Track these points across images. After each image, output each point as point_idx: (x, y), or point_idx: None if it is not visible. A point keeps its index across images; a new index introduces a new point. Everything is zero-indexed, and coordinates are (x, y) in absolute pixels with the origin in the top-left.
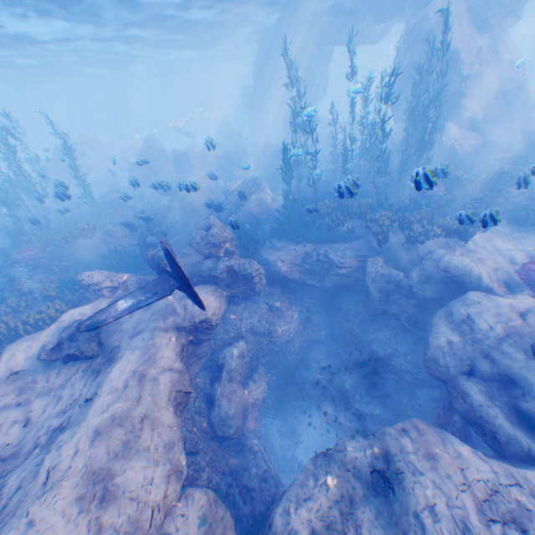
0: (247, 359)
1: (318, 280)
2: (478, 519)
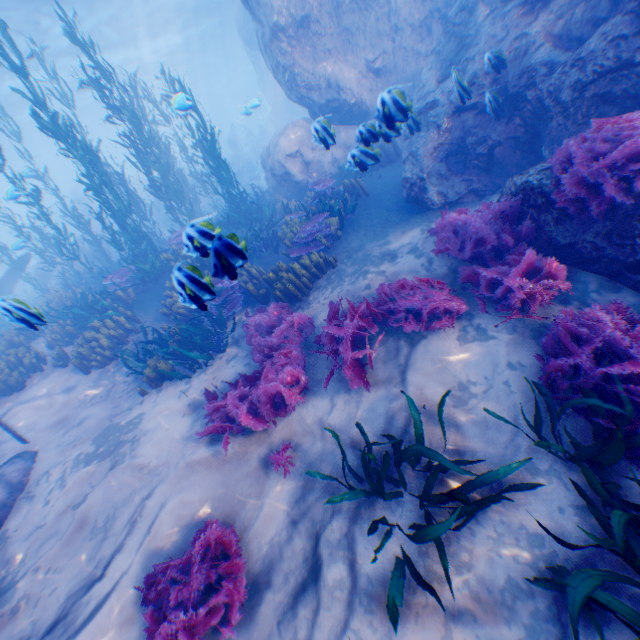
0: None
1: None
2: None
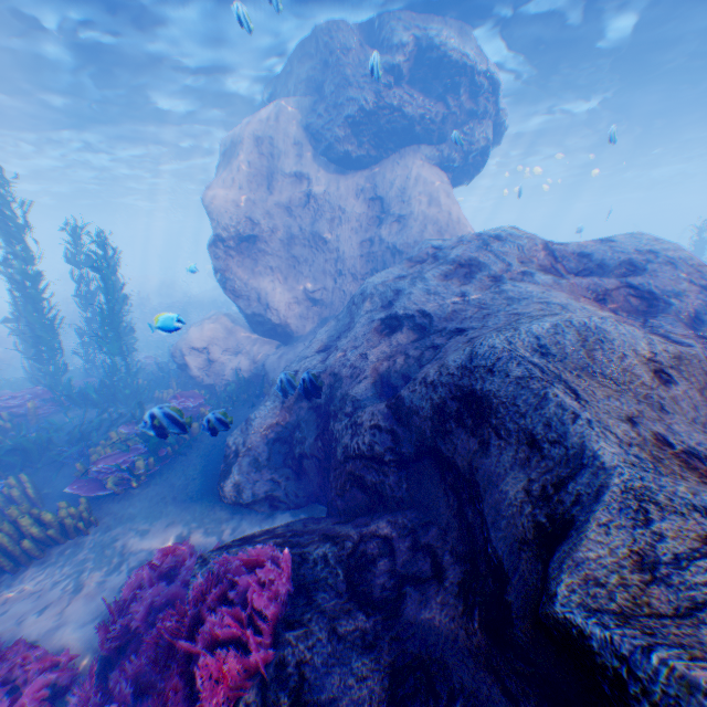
0: None
1: None
2: None
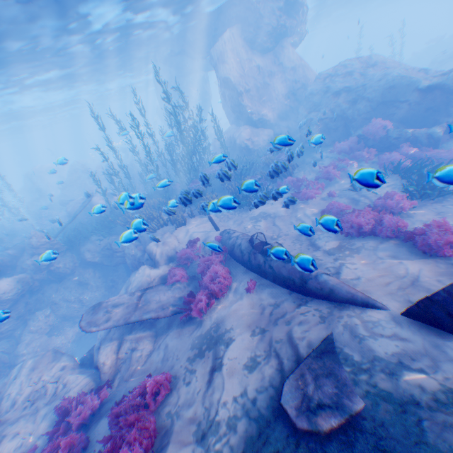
0: (52, 317)
1: (110, 261)
2: (24, 399)
